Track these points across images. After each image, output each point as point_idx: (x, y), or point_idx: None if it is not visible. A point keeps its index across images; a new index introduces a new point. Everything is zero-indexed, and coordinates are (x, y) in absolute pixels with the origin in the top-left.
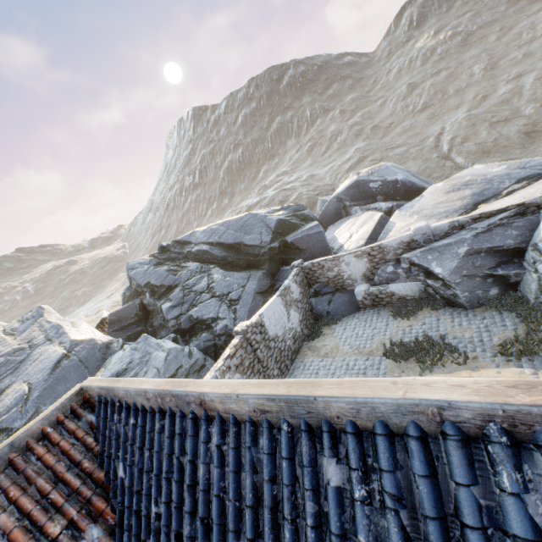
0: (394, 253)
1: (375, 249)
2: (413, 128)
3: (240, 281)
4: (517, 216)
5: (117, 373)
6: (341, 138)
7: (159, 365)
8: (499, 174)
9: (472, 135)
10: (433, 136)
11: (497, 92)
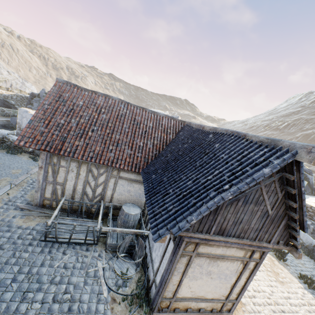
0: None
1: (312, 208)
2: None
3: None
4: None
5: None
6: None
7: None
8: None
9: None
10: None
11: None
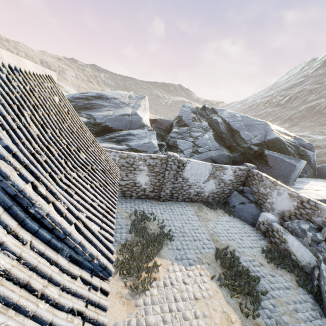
0: (323, 221)
1: (311, 203)
2: None
3: (212, 147)
4: None
5: (131, 133)
6: None
7: (141, 143)
8: None
9: None
10: None
11: None
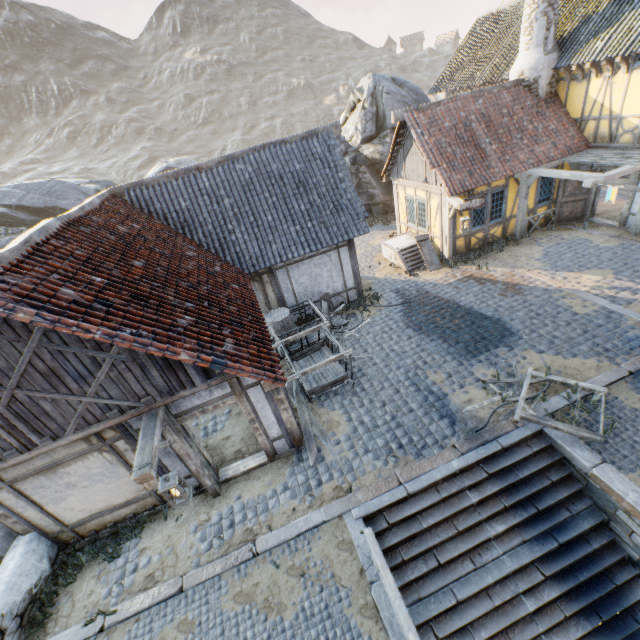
0: None
1: None
2: (200, 139)
3: None
4: None
5: None
6: (118, 132)
7: None
8: None
9: None
10: (219, 150)
11: (260, 126)
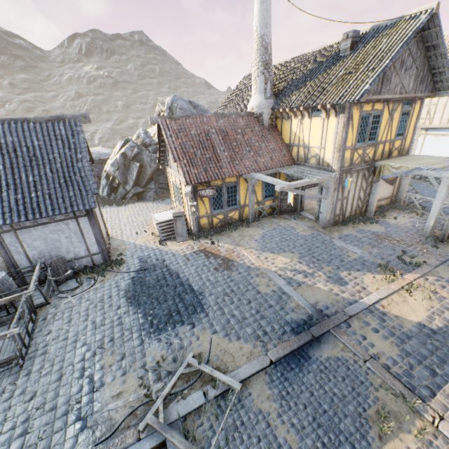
0: None
1: None
2: None
3: None
4: (99, 164)
5: None
6: (11, 107)
7: None
8: (106, 153)
9: (113, 139)
10: (90, 132)
11: (128, 122)
